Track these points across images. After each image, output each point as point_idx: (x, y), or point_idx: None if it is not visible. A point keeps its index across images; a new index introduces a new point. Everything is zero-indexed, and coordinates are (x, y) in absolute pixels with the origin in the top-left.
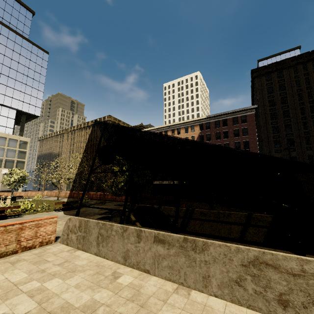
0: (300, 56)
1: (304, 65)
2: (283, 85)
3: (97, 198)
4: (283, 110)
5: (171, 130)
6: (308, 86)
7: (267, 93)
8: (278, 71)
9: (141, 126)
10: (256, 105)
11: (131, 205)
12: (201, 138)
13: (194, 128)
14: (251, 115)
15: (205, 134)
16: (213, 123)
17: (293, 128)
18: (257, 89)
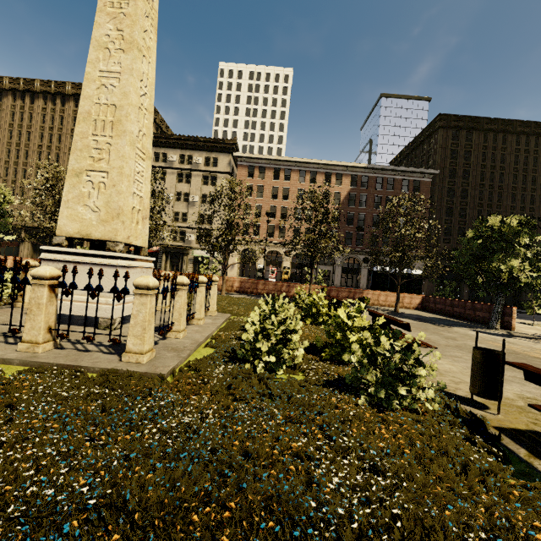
0: (495, 121)
1: (494, 134)
2: (469, 153)
3: (232, 289)
4: (462, 187)
5: (300, 171)
6: (493, 165)
7: (450, 158)
8: (468, 130)
9: (234, 144)
10: (438, 170)
11: (501, 311)
12: (351, 200)
13: (341, 179)
14: (427, 183)
15: (359, 195)
16: (374, 179)
17: (468, 215)
18: (440, 146)
